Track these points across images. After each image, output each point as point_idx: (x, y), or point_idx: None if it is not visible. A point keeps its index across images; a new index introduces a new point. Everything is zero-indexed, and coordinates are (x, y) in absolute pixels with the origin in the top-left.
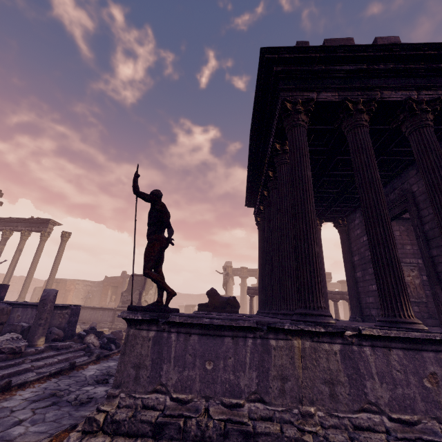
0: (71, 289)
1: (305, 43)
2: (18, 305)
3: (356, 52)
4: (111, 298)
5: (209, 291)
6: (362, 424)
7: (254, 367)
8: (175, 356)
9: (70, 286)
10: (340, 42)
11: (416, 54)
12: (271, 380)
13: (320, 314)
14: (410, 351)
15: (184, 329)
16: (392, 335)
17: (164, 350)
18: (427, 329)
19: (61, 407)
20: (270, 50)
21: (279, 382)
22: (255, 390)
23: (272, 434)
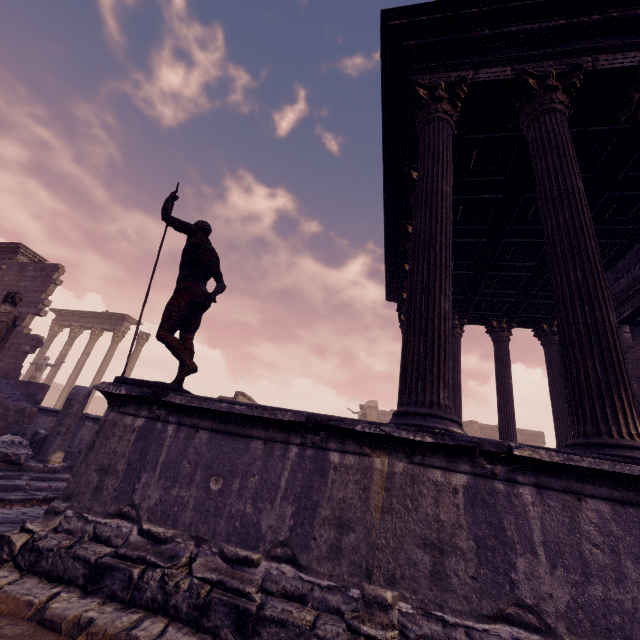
0: None
1: None
2: (54, 413)
3: None
4: None
5: None
6: None
7: (292, 497)
8: (166, 461)
9: None
10: None
11: None
12: (317, 526)
13: (433, 414)
14: (630, 507)
15: (188, 420)
16: (584, 464)
17: (150, 450)
18: None
19: None
20: (395, 12)
21: (332, 532)
22: (284, 539)
23: (291, 626)
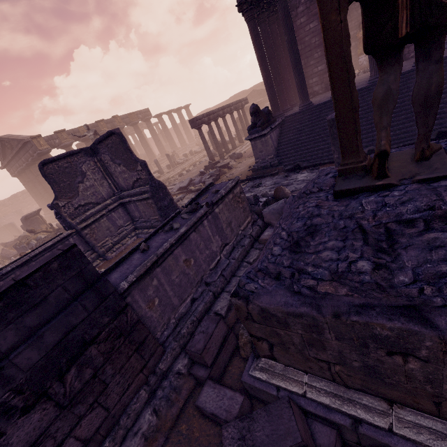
0: None
1: None
2: (169, 250)
3: None
4: None
5: (256, 107)
6: None
7: None
8: None
9: None
10: None
11: None
12: None
13: None
14: None
15: None
16: None
17: None
18: None
19: None
20: None
21: None
22: None
23: None
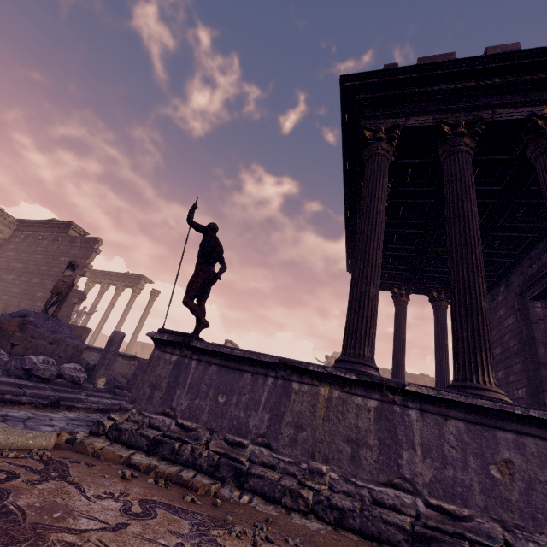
0: None
1: (393, 66)
2: (94, 350)
3: (458, 68)
4: None
5: None
6: (386, 500)
7: (268, 409)
8: (191, 382)
9: None
10: (437, 59)
11: (545, 60)
12: (283, 426)
13: (359, 362)
14: (477, 426)
15: (205, 358)
16: (448, 397)
17: (181, 375)
18: (508, 401)
19: None
20: (350, 77)
21: (292, 430)
22: (263, 433)
23: (266, 479)
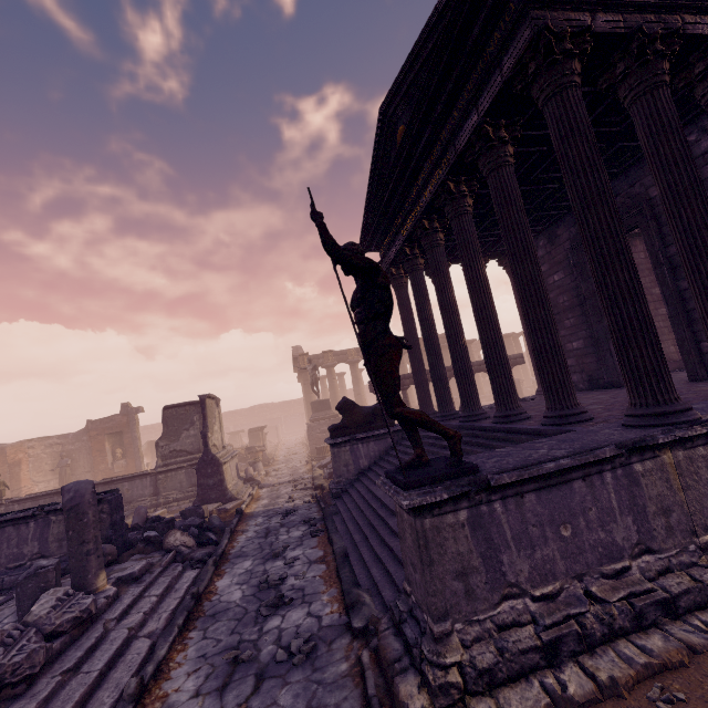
0: (20, 459)
1: None
2: None
3: None
4: (115, 455)
5: (341, 403)
6: None
7: (626, 511)
8: (513, 535)
9: (17, 456)
10: None
11: None
12: (651, 520)
13: (686, 409)
14: None
15: (511, 491)
16: None
17: (492, 533)
18: None
19: (282, 677)
20: None
21: (662, 519)
22: (637, 541)
23: (692, 590)
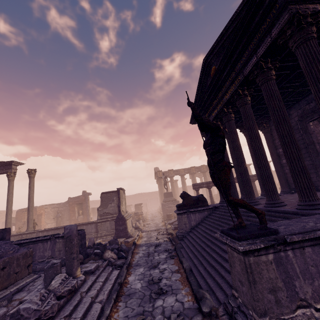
0: (41, 213)
1: None
2: (27, 243)
3: None
4: (79, 213)
5: (182, 194)
6: None
7: None
8: (300, 270)
9: (40, 211)
10: None
11: None
12: None
13: None
14: None
15: (297, 245)
16: None
17: (288, 268)
18: None
19: None
20: None
21: None
22: None
23: None
